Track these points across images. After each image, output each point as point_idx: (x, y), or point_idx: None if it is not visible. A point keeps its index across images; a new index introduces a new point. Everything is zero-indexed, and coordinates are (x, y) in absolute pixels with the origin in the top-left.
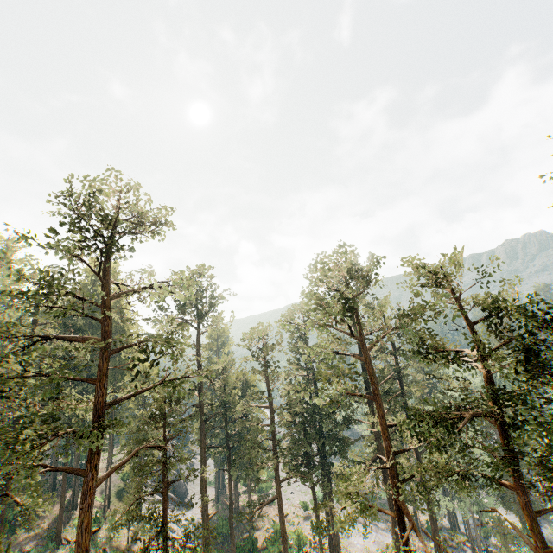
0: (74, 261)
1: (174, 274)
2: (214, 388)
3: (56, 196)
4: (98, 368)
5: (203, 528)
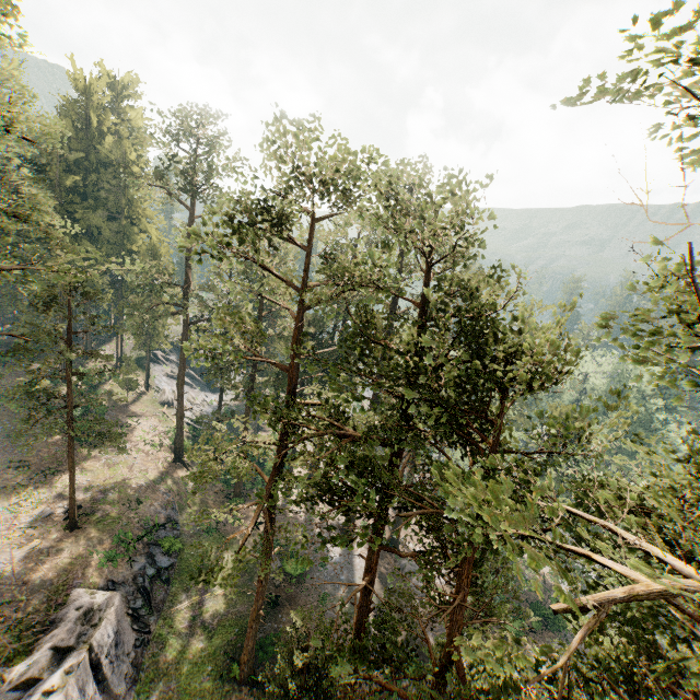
0: None
1: (159, 113)
2: (191, 291)
3: None
4: None
5: (177, 416)
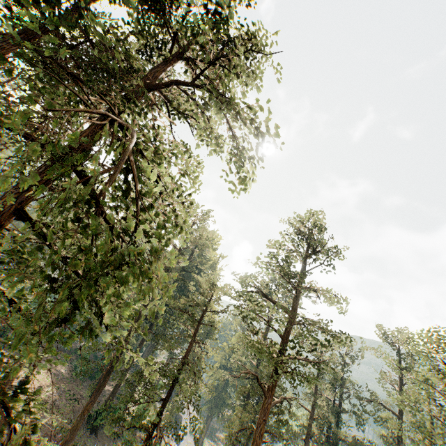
0: (296, 258)
1: None
2: None
3: (298, 217)
4: (286, 329)
5: None
